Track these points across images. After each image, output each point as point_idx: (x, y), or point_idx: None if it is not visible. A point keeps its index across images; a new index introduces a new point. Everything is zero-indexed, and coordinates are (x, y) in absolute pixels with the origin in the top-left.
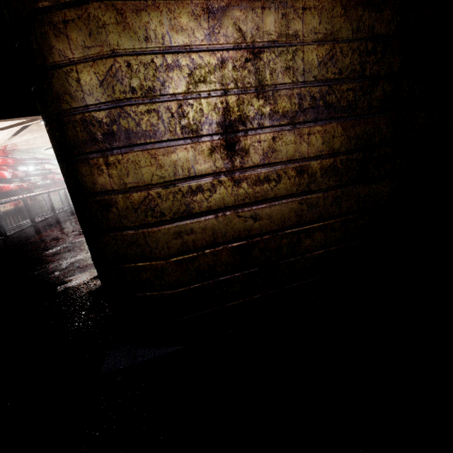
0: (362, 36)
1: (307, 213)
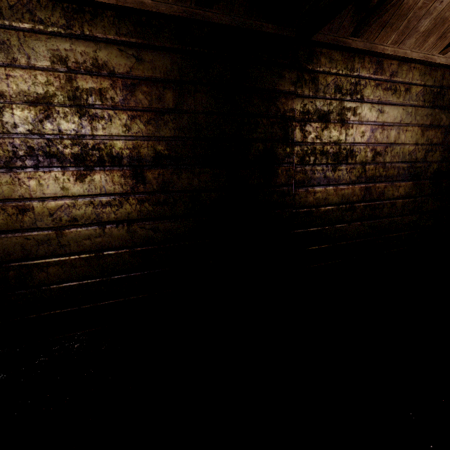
0: (81, 103)
1: (38, 248)
